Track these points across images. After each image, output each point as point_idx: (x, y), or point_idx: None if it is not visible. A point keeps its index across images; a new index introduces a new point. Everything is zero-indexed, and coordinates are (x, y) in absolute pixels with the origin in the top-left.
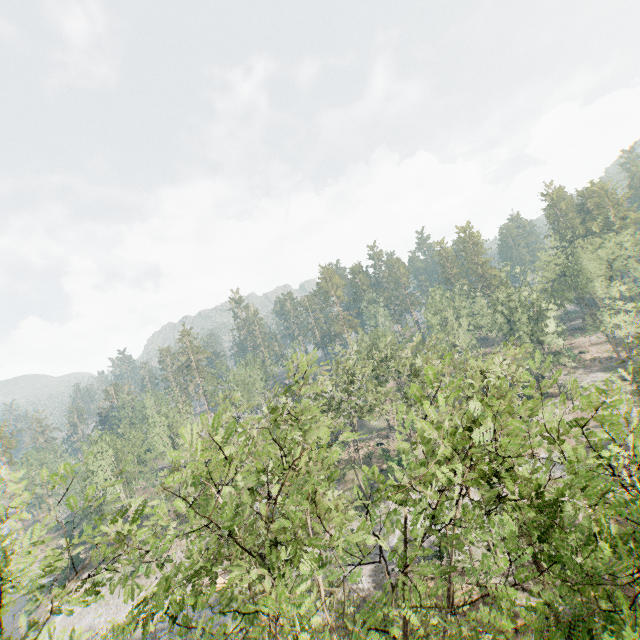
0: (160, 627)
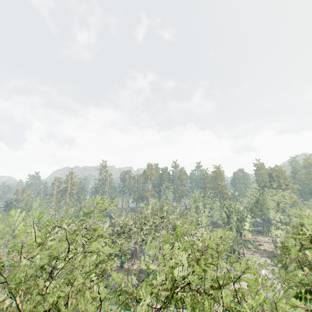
0: None
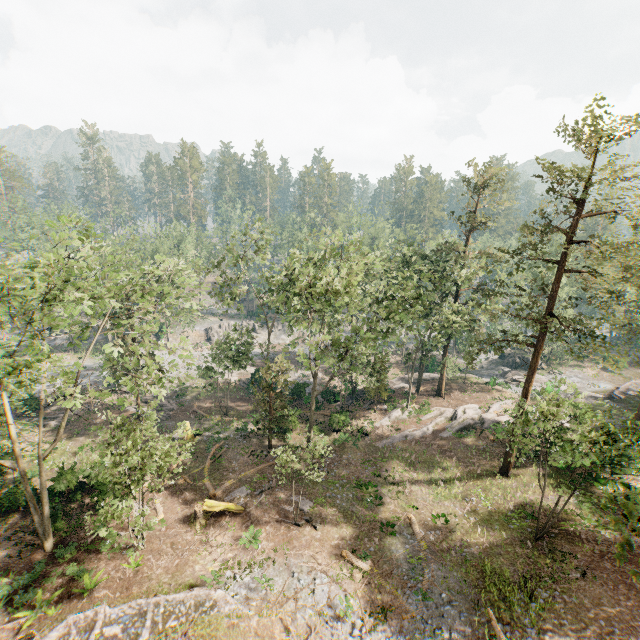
0: None
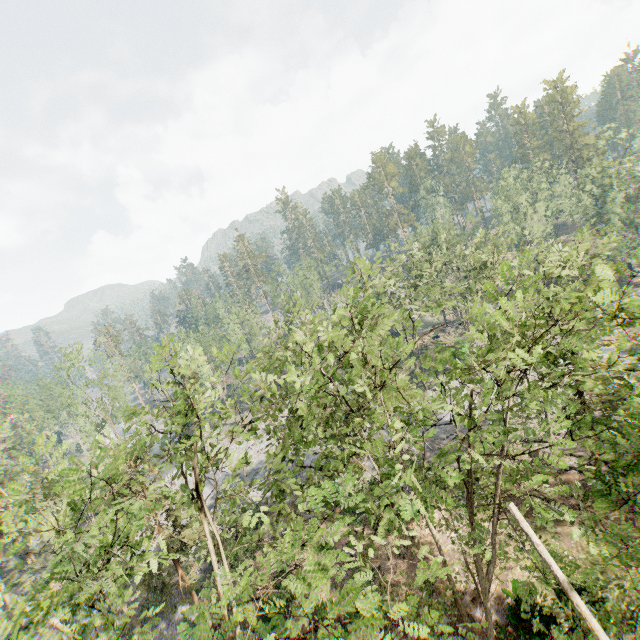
0: (260, 467)
